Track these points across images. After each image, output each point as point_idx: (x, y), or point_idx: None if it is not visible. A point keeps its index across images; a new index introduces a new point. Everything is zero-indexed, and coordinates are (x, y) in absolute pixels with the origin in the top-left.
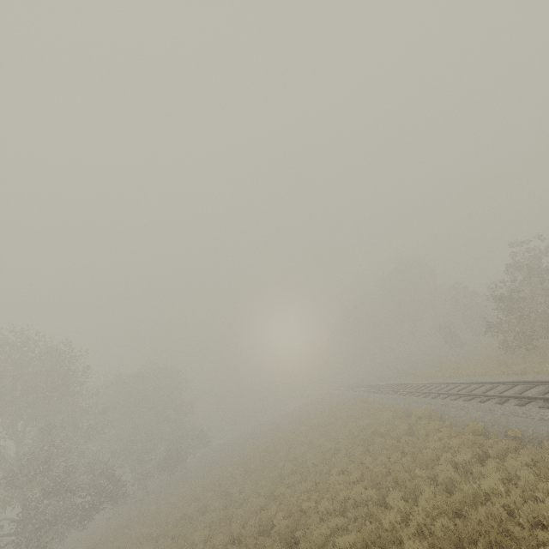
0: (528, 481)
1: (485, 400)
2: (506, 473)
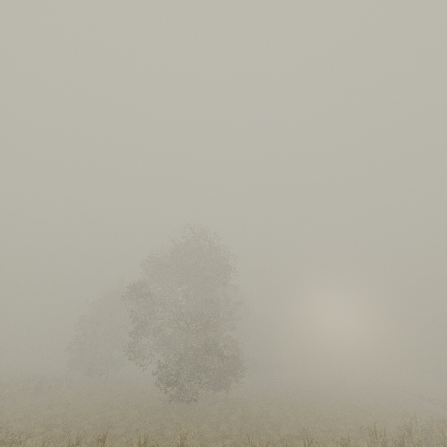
0: (425, 417)
1: (444, 407)
2: (422, 416)
